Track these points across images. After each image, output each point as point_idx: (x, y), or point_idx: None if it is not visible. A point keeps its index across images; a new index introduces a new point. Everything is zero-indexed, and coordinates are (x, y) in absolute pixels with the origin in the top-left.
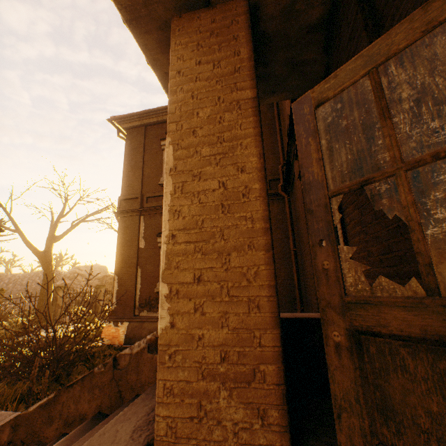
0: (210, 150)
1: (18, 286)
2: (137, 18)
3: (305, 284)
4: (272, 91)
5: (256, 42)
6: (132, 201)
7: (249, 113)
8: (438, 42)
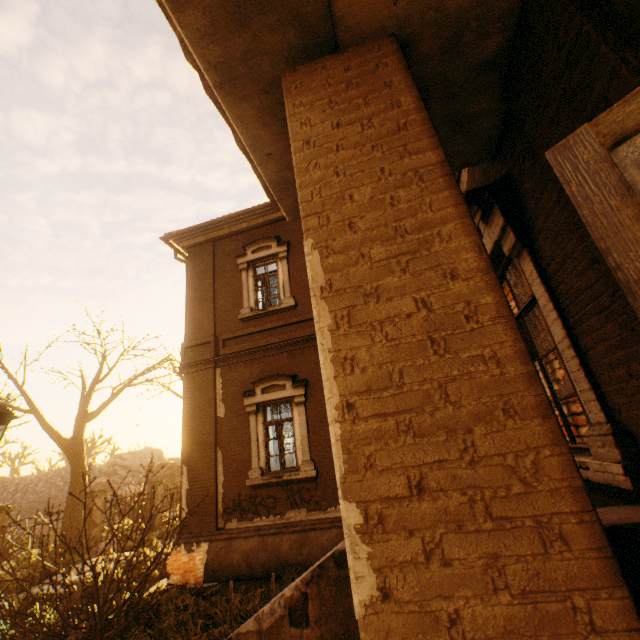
0: (386, 249)
1: (30, 494)
2: (231, 80)
3: None
4: None
5: None
6: (201, 348)
7: (440, 184)
8: None
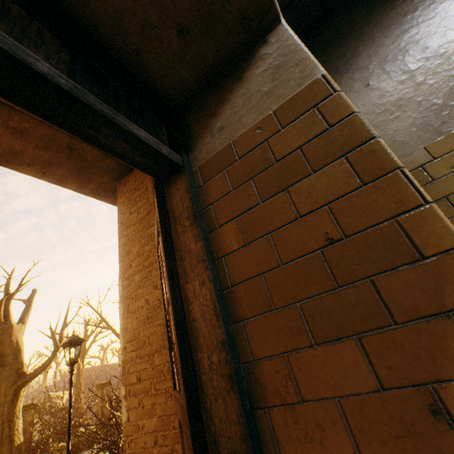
0: (140, 276)
1: None
2: (98, 194)
3: None
4: None
5: None
6: None
7: None
8: None
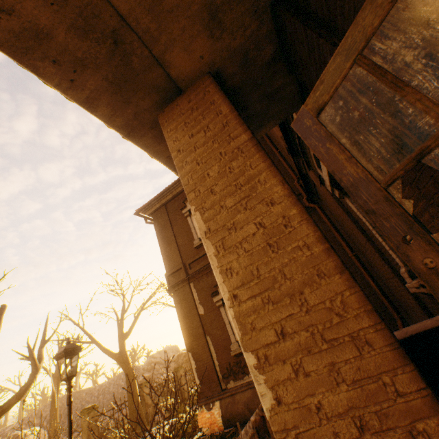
0: (233, 199)
1: (107, 395)
2: (132, 130)
3: (388, 286)
4: (260, 126)
5: (229, 97)
6: (177, 273)
7: (253, 152)
8: (405, 4)
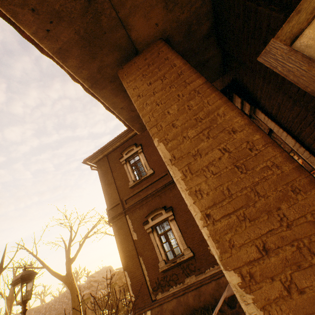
0: (195, 130)
1: (53, 311)
2: (95, 82)
3: None
4: None
5: None
6: (116, 208)
7: (209, 92)
8: None
